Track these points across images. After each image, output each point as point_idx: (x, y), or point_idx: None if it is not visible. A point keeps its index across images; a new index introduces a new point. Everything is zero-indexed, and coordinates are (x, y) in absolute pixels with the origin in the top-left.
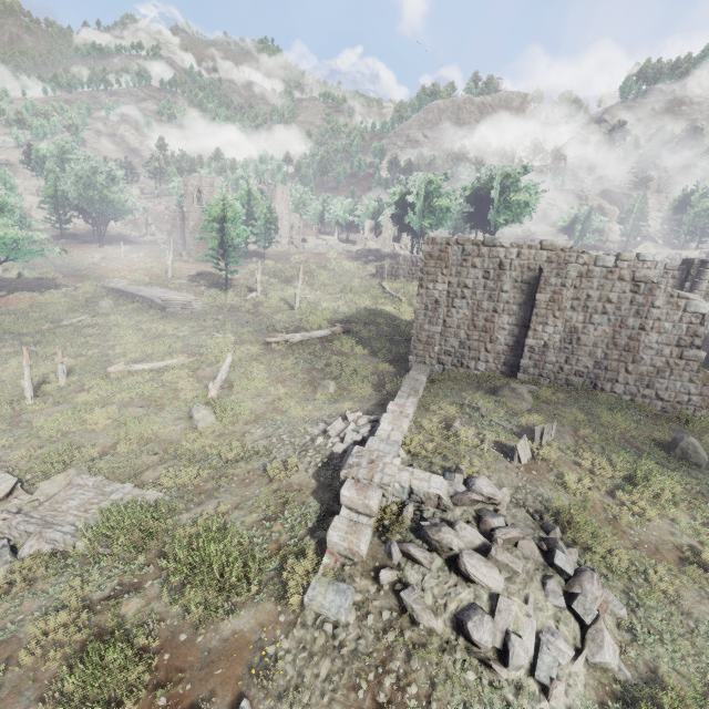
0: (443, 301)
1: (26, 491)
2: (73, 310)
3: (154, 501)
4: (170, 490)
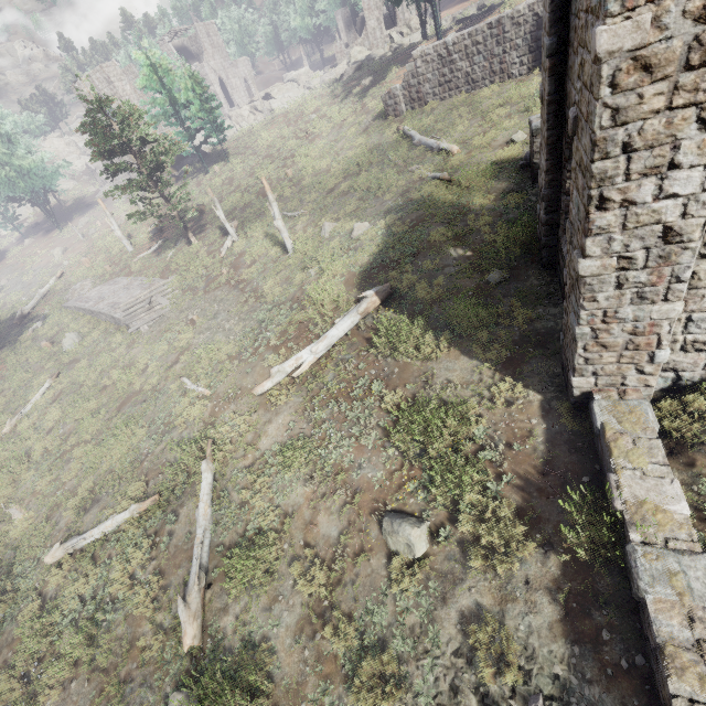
0: (701, 228)
1: None
2: (40, 369)
3: None
4: None
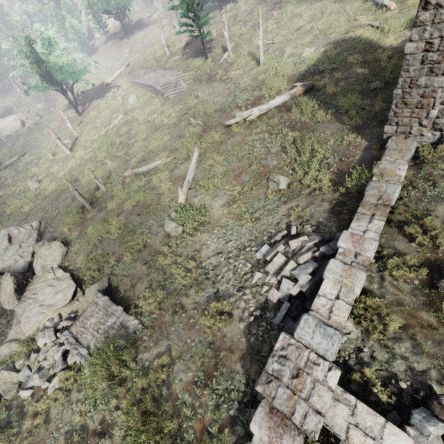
0: None
1: (83, 292)
2: (116, 111)
3: (132, 329)
4: (144, 314)
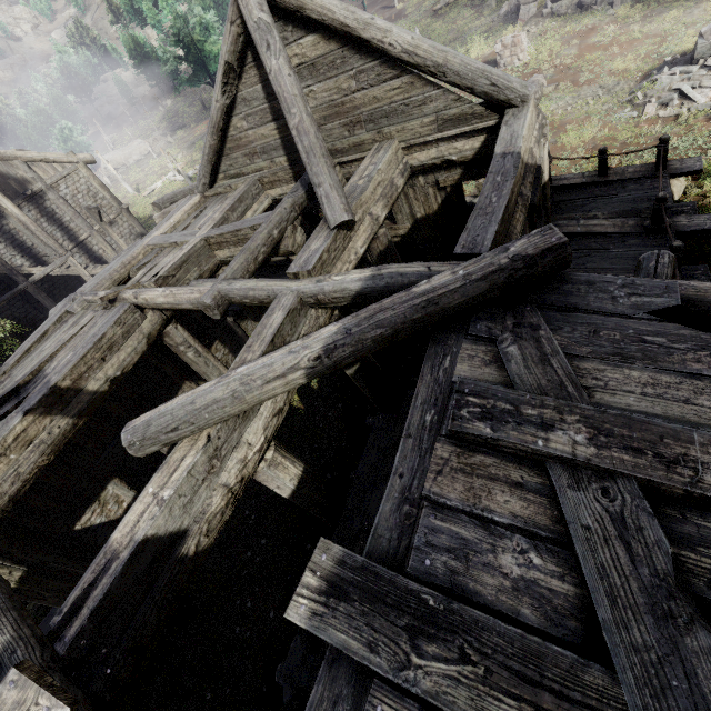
0: None
1: None
2: None
3: None
4: None
